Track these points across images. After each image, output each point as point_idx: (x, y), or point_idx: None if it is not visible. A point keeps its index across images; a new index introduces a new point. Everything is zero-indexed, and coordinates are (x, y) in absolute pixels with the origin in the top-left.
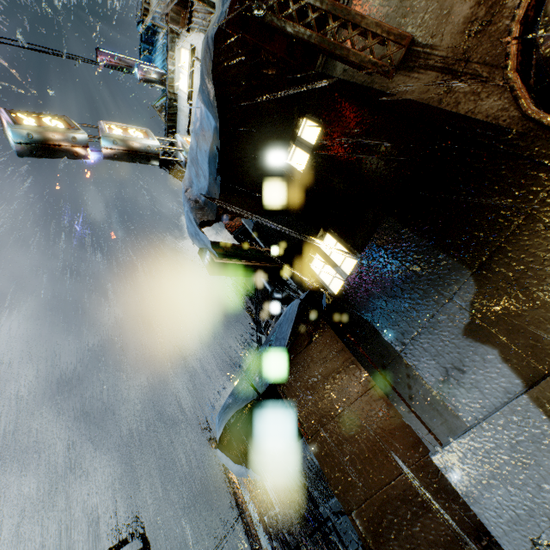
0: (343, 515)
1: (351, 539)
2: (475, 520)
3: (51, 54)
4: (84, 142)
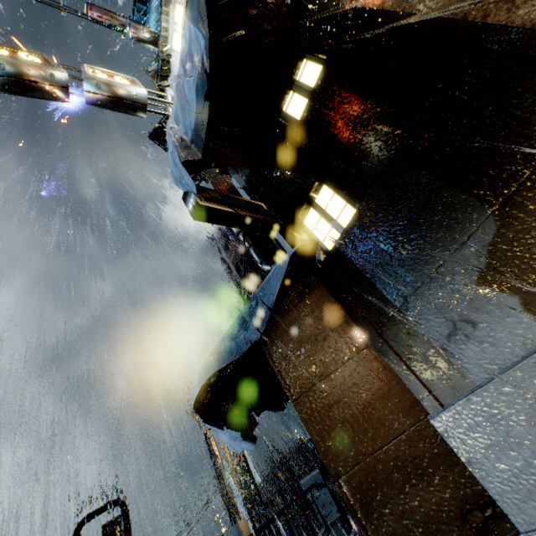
0: (323, 487)
1: (330, 511)
2: (478, 488)
3: (36, 0)
4: (64, 81)
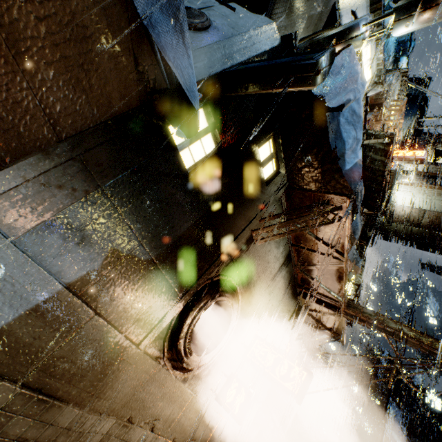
0: None
1: None
2: None
3: None
4: None
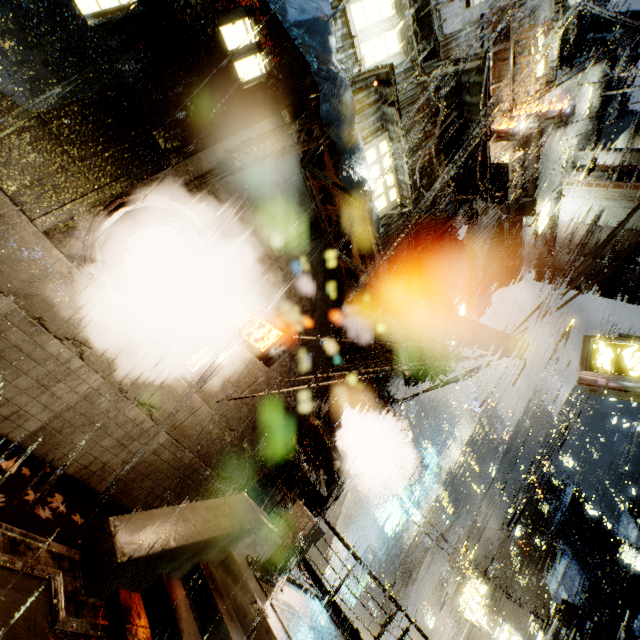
0: None
1: None
2: None
3: None
4: None
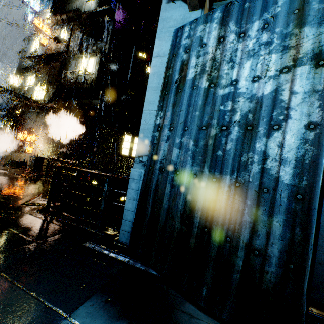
0: None
1: None
2: None
3: None
4: None
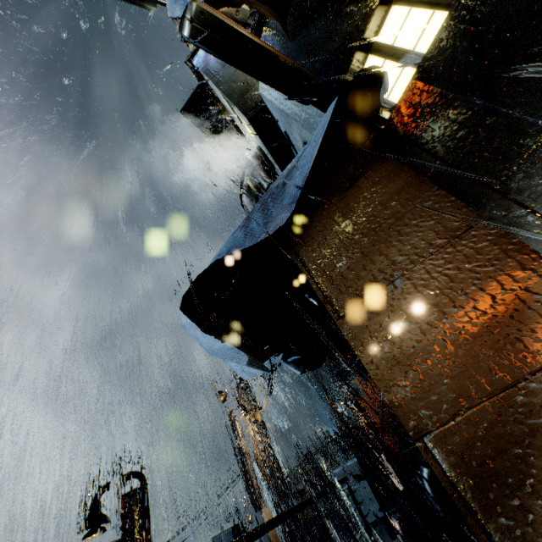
0: (361, 480)
1: (370, 508)
2: None
3: None
4: None
